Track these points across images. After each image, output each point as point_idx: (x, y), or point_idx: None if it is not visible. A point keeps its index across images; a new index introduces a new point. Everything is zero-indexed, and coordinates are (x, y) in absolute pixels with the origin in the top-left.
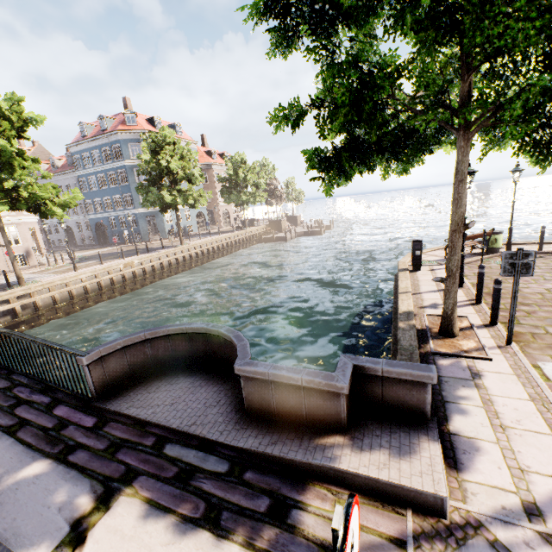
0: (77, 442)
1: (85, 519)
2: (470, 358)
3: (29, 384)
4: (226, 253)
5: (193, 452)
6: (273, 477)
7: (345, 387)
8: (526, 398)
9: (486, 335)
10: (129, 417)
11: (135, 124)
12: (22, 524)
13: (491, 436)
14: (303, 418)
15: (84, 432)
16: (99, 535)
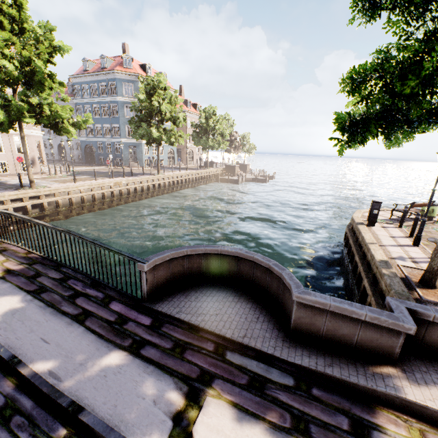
0: (142, 338)
1: (183, 415)
2: None
3: (80, 278)
4: (191, 186)
5: (254, 362)
6: (340, 396)
7: (413, 329)
8: None
9: None
10: (182, 321)
11: (131, 67)
12: (125, 412)
13: None
14: (351, 346)
15: (145, 329)
16: (203, 432)
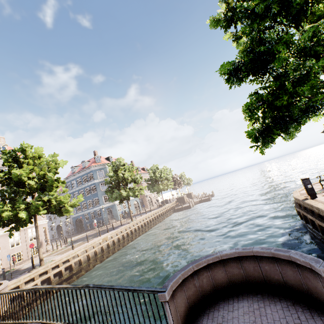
0: None
1: None
2: None
3: None
4: (157, 222)
5: None
6: None
7: None
8: None
9: None
10: None
11: (100, 161)
12: None
13: None
14: None
15: None
16: None
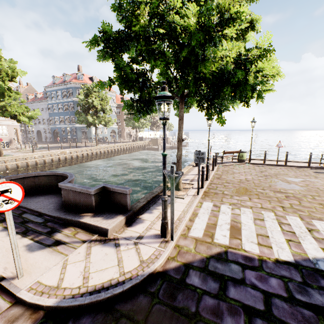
0: None
1: None
2: (176, 197)
3: None
4: (122, 153)
5: (33, 216)
6: (58, 224)
7: (91, 191)
8: (181, 210)
9: (193, 191)
10: None
11: (82, 79)
12: None
13: (152, 219)
14: (81, 207)
15: None
16: None
